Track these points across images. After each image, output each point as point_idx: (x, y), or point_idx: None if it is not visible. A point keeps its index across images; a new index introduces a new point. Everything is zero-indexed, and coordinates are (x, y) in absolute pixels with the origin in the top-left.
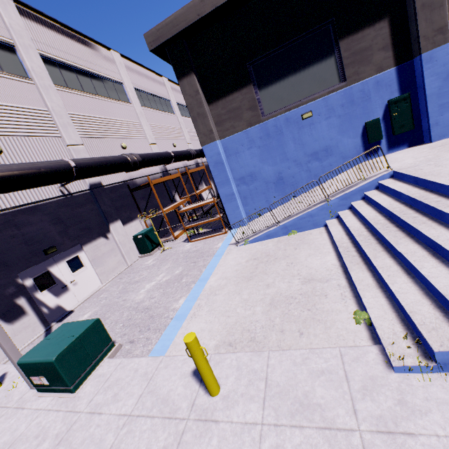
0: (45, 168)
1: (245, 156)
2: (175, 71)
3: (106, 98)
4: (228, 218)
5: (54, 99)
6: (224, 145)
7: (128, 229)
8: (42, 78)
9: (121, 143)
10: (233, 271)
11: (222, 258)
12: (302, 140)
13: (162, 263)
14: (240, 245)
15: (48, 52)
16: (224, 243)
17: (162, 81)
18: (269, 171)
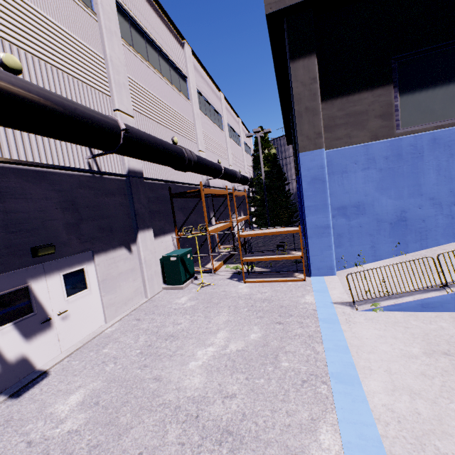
0: (83, 112)
1: (355, 178)
2: (290, 48)
3: (169, 82)
4: (310, 259)
5: (116, 49)
6: (327, 158)
7: (157, 244)
8: (109, 19)
9: (173, 136)
10: (418, 374)
11: (346, 330)
12: (451, 172)
13: (209, 308)
14: (365, 311)
15: (124, 1)
16: (319, 297)
17: (219, 95)
18: (386, 205)
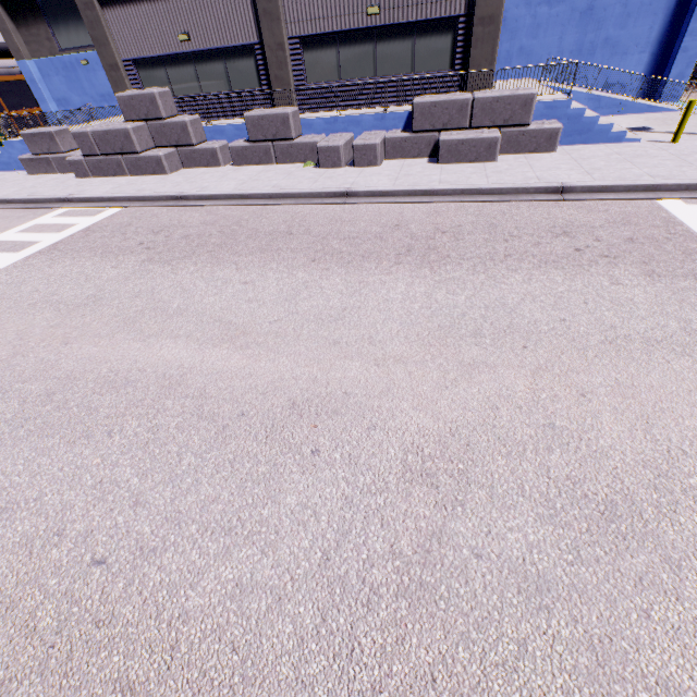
0: None
1: (56, 81)
2: None
3: None
4: None
5: None
6: (37, 65)
7: None
8: None
9: None
10: None
11: None
12: (93, 82)
13: None
14: None
15: None
16: None
17: None
18: (77, 101)
